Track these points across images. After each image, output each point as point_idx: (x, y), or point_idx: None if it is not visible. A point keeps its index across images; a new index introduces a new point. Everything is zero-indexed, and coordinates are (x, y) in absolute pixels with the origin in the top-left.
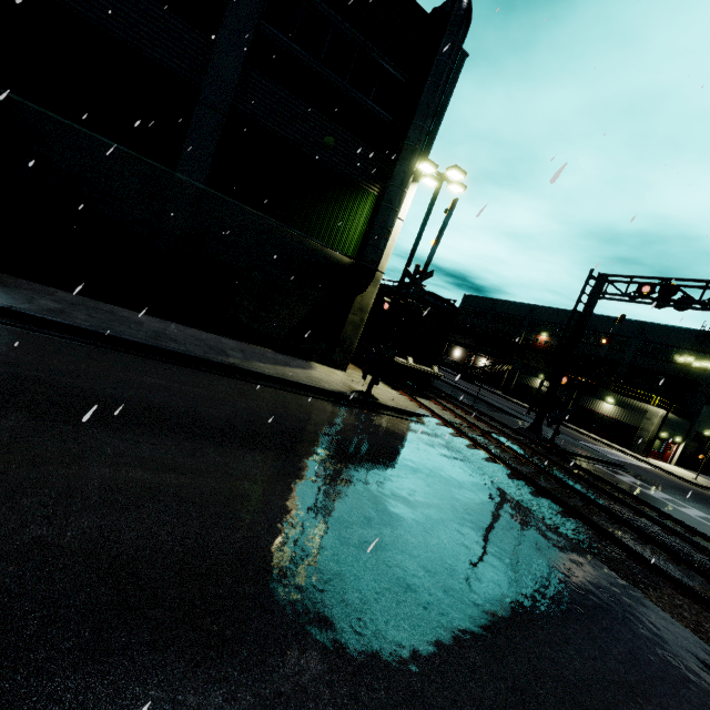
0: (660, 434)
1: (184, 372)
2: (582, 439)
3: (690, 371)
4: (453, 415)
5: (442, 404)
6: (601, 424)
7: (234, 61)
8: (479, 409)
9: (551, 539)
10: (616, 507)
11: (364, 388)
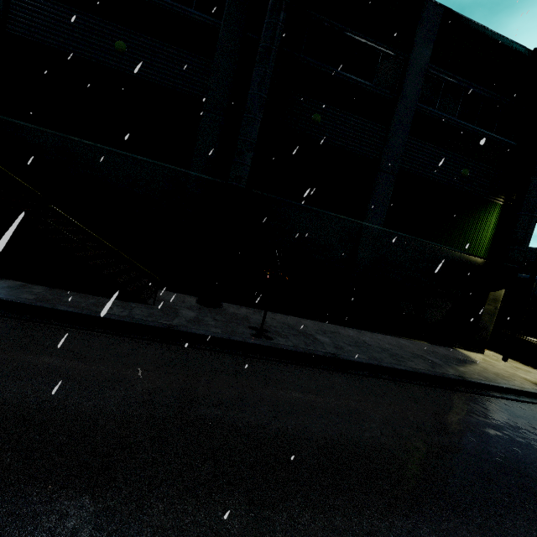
0: None
1: (453, 396)
2: None
3: None
4: None
5: None
6: None
7: (401, 136)
8: None
9: None
10: None
11: (531, 377)
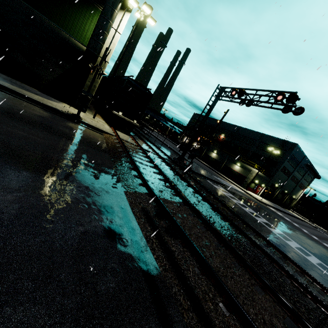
0: (255, 181)
1: None
2: (219, 177)
3: (276, 157)
4: (134, 141)
5: (133, 137)
6: (233, 174)
7: None
8: (163, 150)
9: (101, 168)
10: (181, 182)
11: (83, 117)
